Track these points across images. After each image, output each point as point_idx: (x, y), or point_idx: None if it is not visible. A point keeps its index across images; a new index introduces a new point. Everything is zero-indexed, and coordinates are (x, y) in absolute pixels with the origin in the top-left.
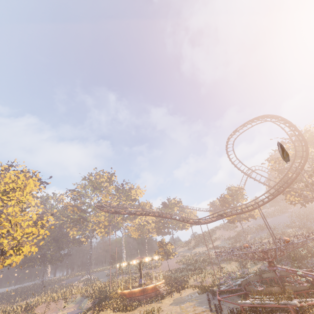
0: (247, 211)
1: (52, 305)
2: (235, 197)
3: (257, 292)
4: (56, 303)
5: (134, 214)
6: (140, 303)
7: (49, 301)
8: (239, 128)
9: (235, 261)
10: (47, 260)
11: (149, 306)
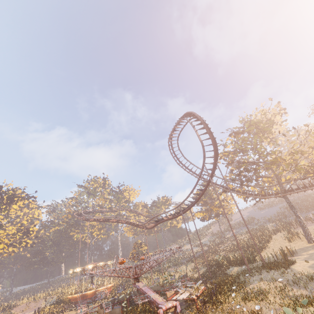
0: (176, 216)
1: (33, 304)
2: (207, 194)
3: None
4: (36, 303)
5: (99, 220)
6: (64, 310)
7: (31, 301)
8: (174, 128)
9: (194, 263)
10: (49, 262)
11: None
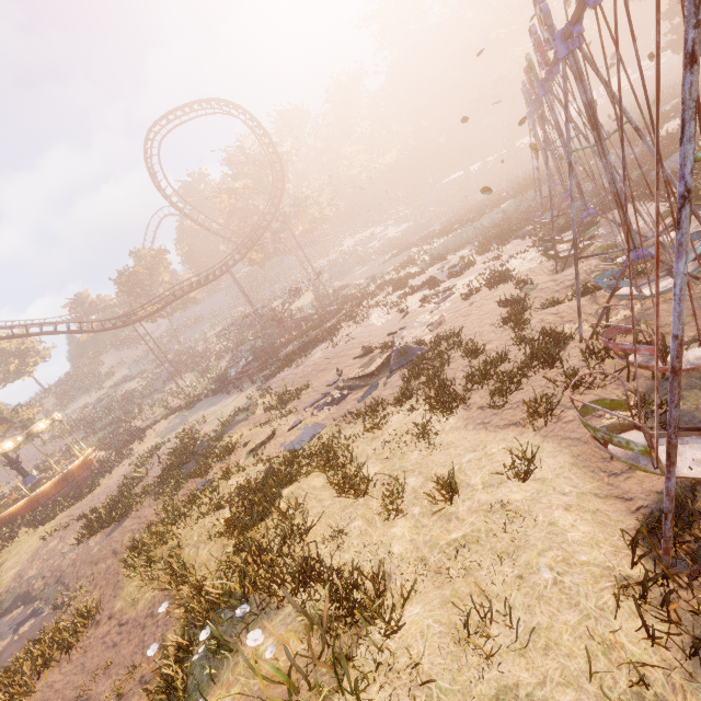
0: (215, 279)
1: None
2: (154, 271)
3: (288, 342)
4: None
5: None
6: (92, 481)
7: None
8: (176, 115)
9: (188, 373)
10: None
11: (125, 465)
